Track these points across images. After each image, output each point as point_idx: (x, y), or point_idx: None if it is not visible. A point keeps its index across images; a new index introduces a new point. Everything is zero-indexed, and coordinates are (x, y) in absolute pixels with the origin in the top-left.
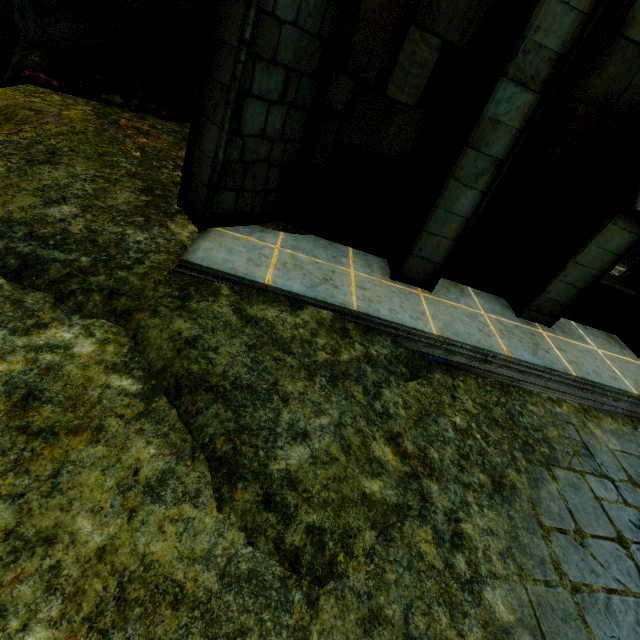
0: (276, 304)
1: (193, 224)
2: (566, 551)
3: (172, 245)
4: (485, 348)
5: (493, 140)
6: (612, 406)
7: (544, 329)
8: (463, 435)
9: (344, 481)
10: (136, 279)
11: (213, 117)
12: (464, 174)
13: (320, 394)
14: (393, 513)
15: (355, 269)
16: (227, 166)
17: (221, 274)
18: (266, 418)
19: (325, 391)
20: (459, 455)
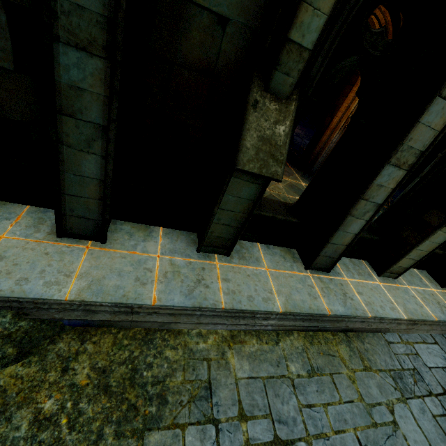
0: None
1: None
2: None
3: None
4: (127, 302)
5: (85, 107)
6: (262, 325)
7: (221, 259)
8: (40, 427)
9: None
10: None
11: None
12: (73, 140)
13: None
14: None
15: (10, 233)
16: None
17: None
18: None
19: None
20: None
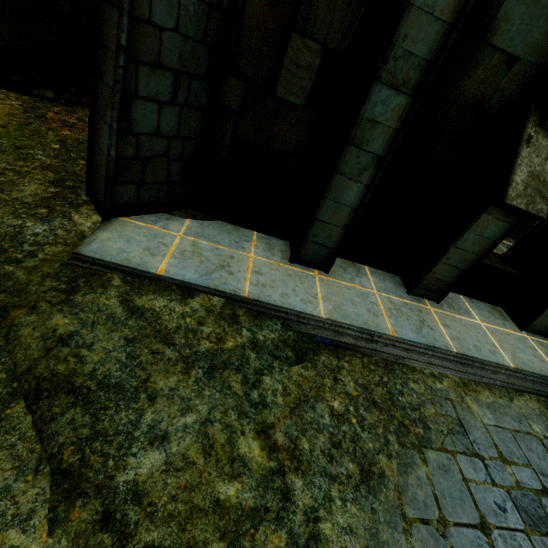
0: (167, 293)
1: (98, 214)
2: (426, 545)
3: (71, 236)
4: (371, 329)
5: (372, 138)
6: (491, 379)
7: (432, 305)
8: (339, 421)
9: (196, 489)
10: (23, 273)
11: (105, 117)
12: (348, 169)
13: (193, 388)
14: (248, 518)
15: (255, 253)
16: (123, 162)
17: (113, 265)
18: (126, 420)
19: (199, 384)
20: (331, 443)
